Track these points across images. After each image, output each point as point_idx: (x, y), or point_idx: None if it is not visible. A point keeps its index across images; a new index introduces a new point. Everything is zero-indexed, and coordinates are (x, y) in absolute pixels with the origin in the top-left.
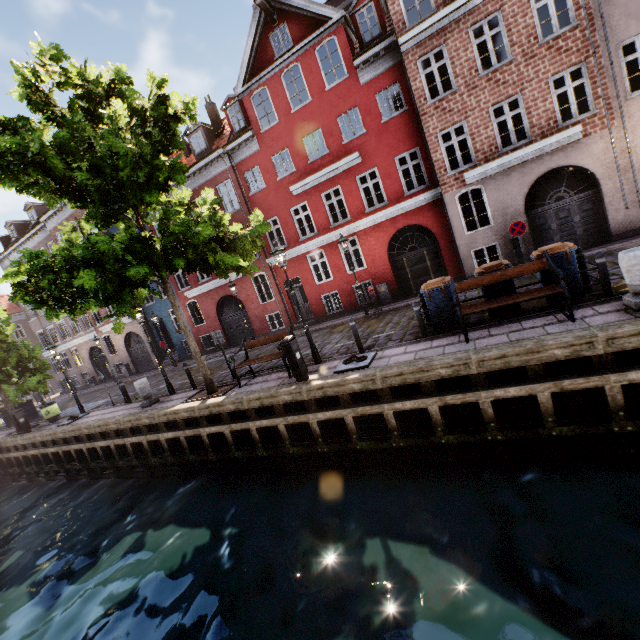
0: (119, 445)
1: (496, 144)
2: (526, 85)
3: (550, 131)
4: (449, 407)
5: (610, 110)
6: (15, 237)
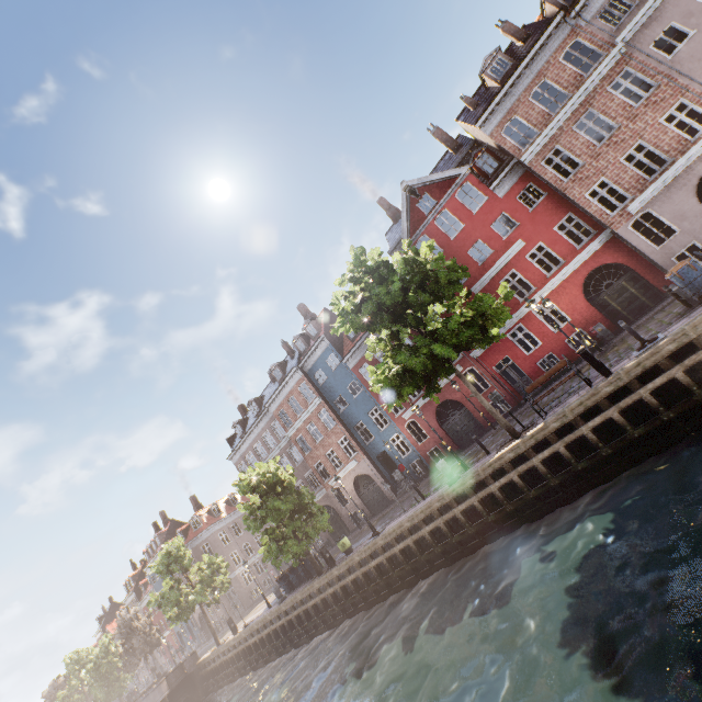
0: (445, 524)
1: (641, 178)
2: (642, 133)
3: (685, 148)
4: None
5: None
6: (241, 432)
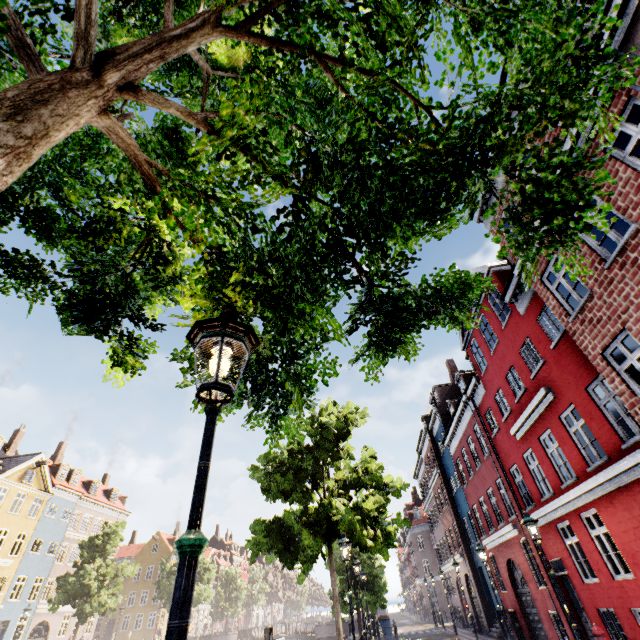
0: None
1: None
2: None
3: None
4: None
5: None
6: None
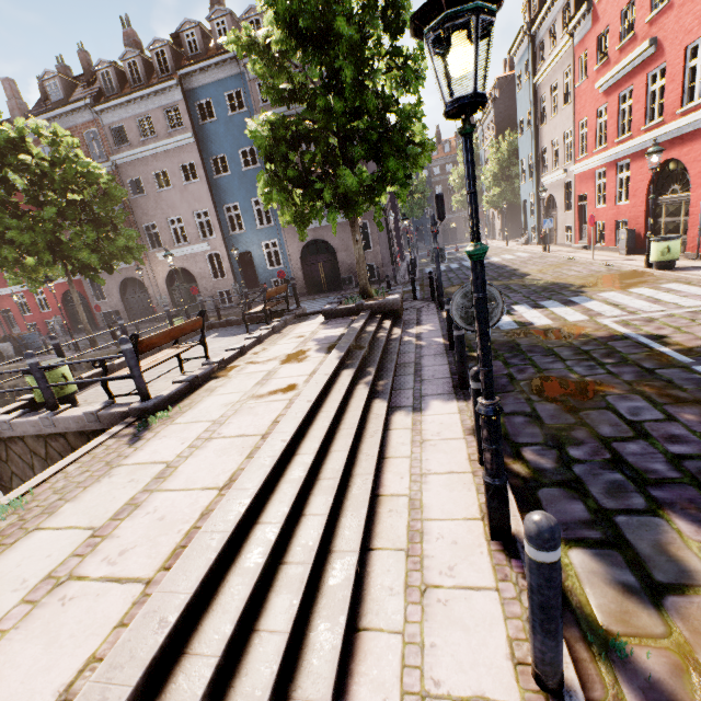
0: None
1: None
2: None
3: None
4: None
5: (145, 255)
6: None
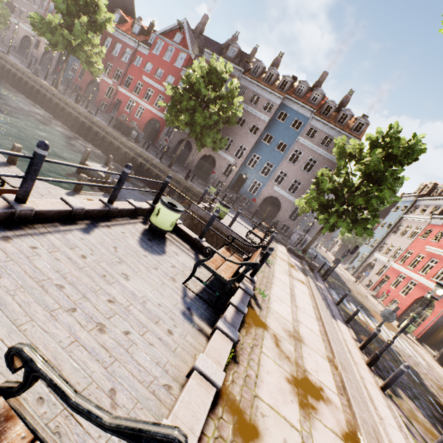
0: (15, 73)
1: None
2: None
3: None
4: (92, 129)
5: None
6: None
